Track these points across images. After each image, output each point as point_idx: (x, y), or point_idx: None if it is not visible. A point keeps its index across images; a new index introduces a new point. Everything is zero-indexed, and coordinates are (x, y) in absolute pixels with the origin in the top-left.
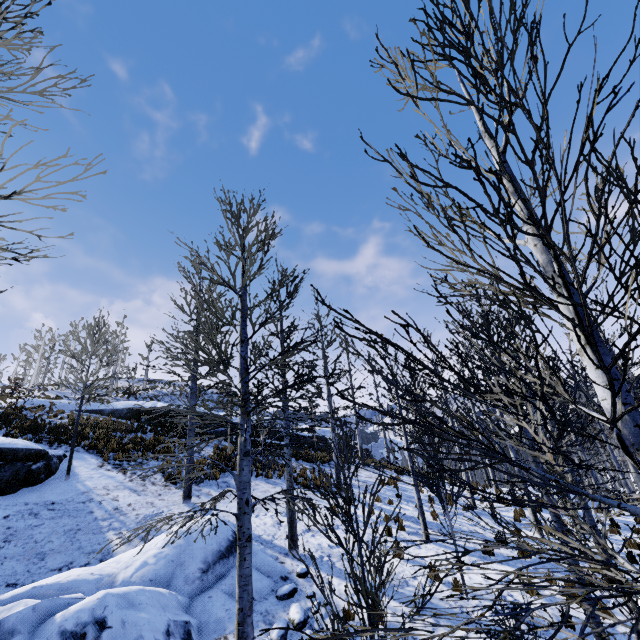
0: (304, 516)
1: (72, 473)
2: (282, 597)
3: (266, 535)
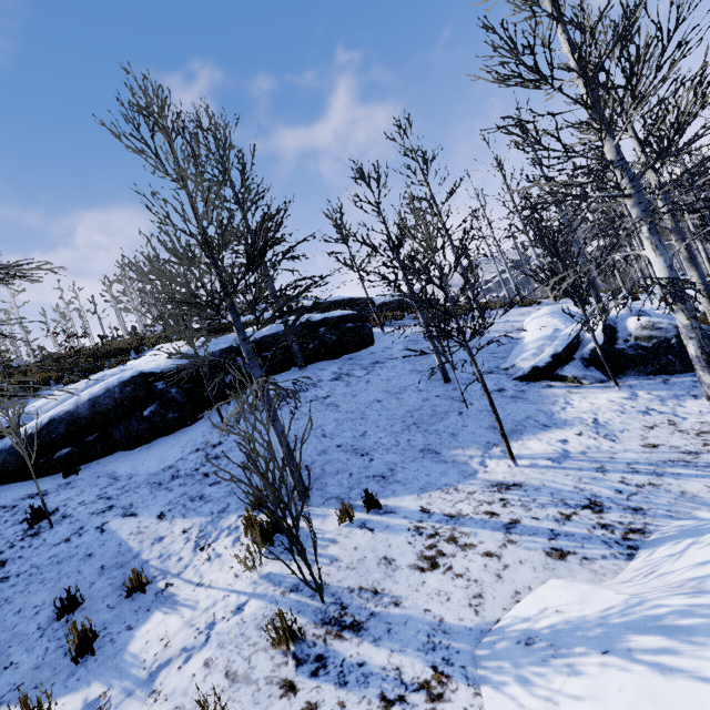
0: None
1: (377, 332)
2: None
3: None
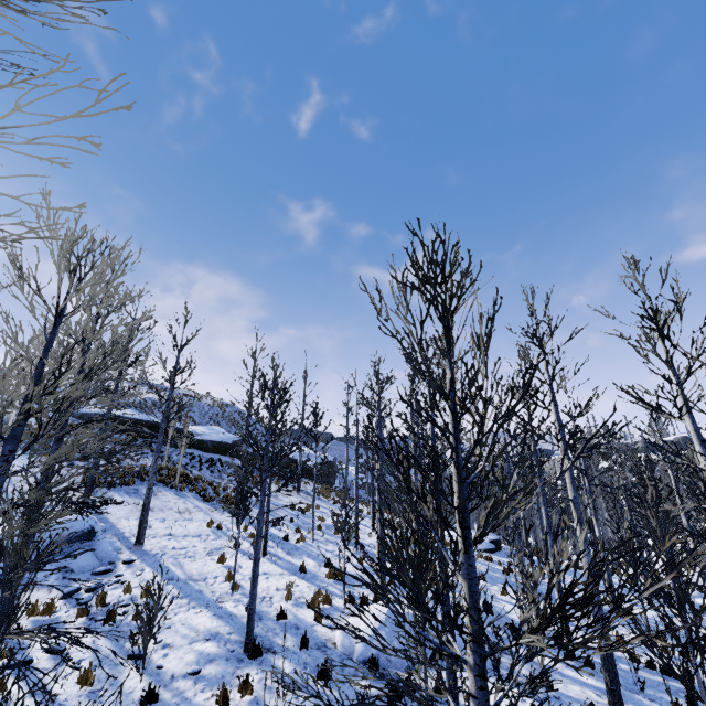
0: (179, 524)
1: None
2: (95, 573)
3: (129, 533)
